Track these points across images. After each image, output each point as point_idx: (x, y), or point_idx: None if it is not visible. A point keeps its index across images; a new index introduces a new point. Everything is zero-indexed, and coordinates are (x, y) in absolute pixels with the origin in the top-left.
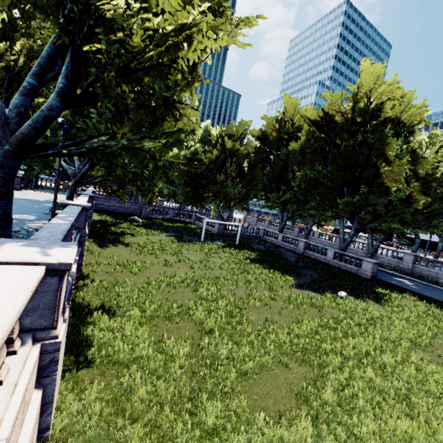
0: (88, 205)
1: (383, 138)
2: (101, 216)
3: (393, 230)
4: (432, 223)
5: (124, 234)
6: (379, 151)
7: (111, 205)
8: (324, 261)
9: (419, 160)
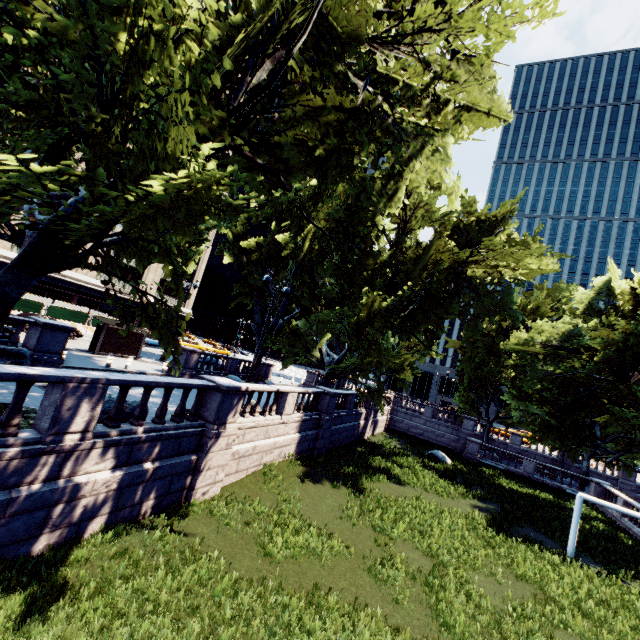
0: (230, 384)
1: None
2: (385, 438)
3: None
4: None
5: (380, 472)
6: None
7: (413, 426)
8: None
9: None
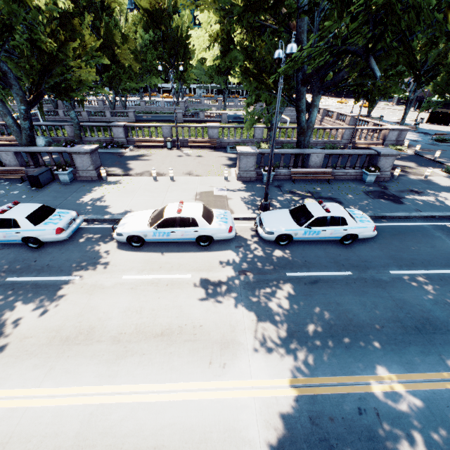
0: None
1: (110, 29)
2: None
3: (129, 88)
4: (143, 78)
5: None
6: (111, 38)
7: None
8: (107, 121)
9: (128, 39)
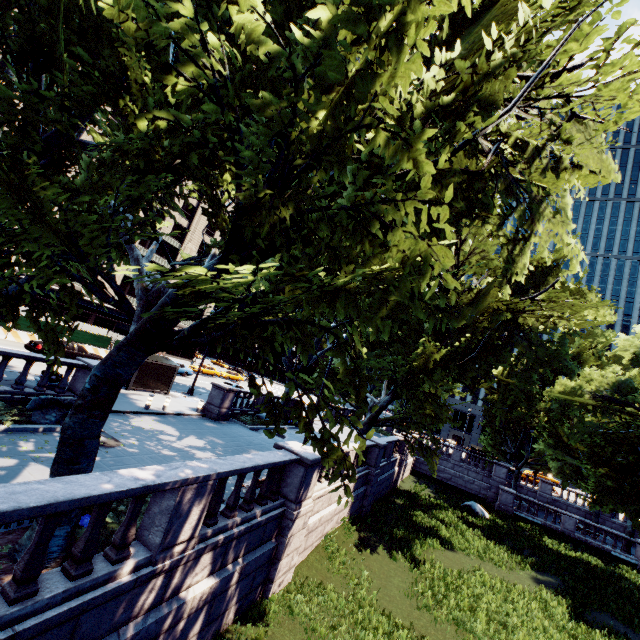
0: (313, 456)
1: None
2: (416, 484)
3: None
4: None
5: (431, 535)
6: None
7: (440, 469)
8: None
9: None
